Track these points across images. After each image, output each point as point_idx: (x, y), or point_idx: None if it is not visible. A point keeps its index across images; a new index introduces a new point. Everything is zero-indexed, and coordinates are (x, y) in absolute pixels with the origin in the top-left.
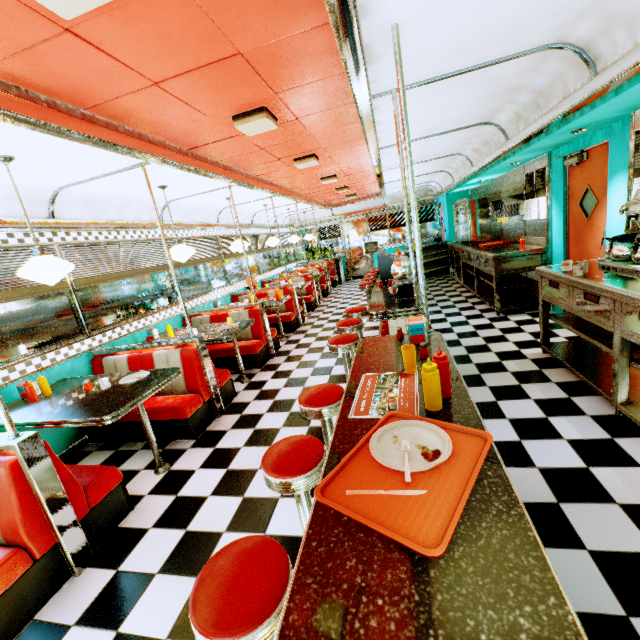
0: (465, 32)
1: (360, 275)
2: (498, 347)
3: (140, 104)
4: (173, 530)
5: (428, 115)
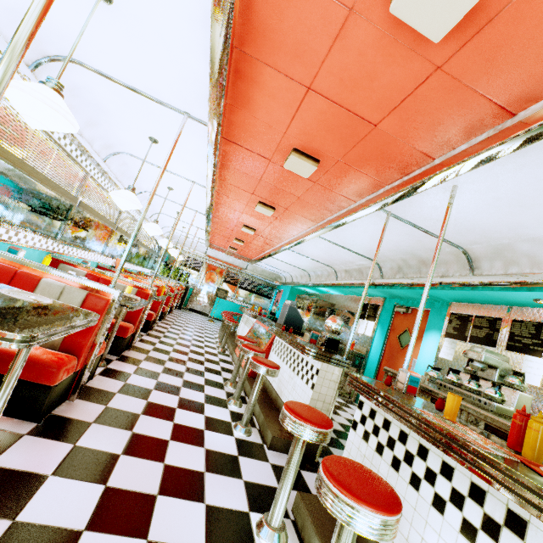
0: (459, 214)
1: (197, 310)
2: (337, 418)
3: (272, 86)
4: None
5: (368, 237)
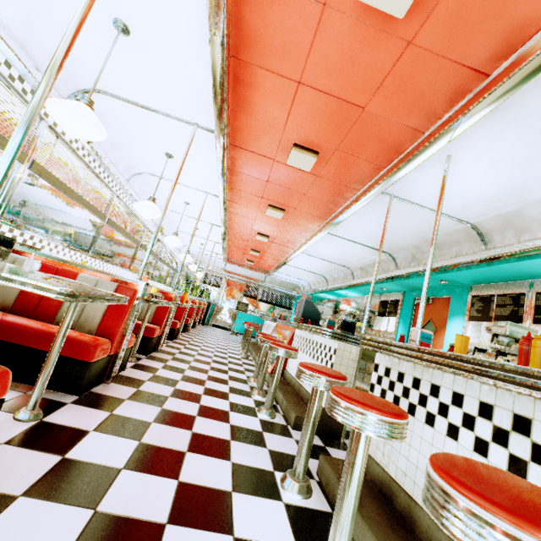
0: (459, 186)
1: (220, 325)
2: None
3: (267, 86)
4: (70, 506)
5: (377, 226)
